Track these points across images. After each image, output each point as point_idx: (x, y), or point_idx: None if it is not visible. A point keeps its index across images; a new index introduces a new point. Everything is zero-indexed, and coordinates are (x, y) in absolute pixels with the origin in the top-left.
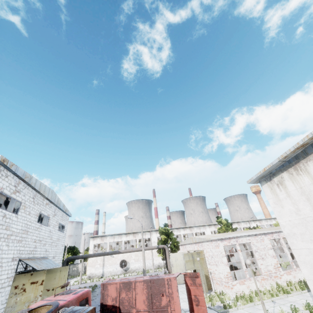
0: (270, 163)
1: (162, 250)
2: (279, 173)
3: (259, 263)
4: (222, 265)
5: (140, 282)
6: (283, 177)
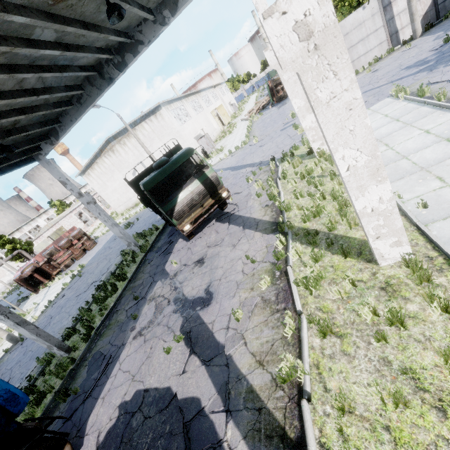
0: (82, 168)
1: (17, 256)
2: (87, 170)
3: None
4: (79, 224)
5: (51, 245)
6: (89, 172)
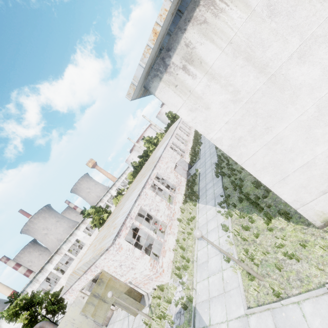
0: (164, 2)
1: None
2: (179, 37)
3: (159, 217)
4: (140, 262)
5: None
6: (189, 41)
